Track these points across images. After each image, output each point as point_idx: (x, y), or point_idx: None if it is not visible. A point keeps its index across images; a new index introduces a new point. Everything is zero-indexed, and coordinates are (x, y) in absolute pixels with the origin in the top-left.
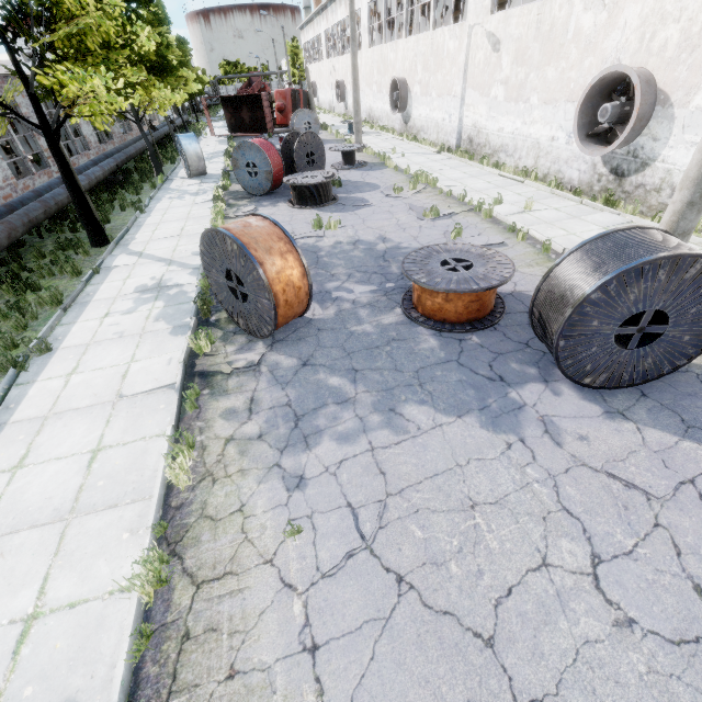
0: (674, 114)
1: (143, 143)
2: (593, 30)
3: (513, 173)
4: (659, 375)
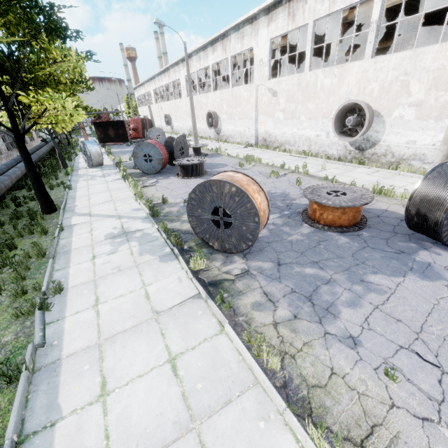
0: (384, 120)
1: (45, 149)
2: (331, 86)
3: (298, 154)
4: None
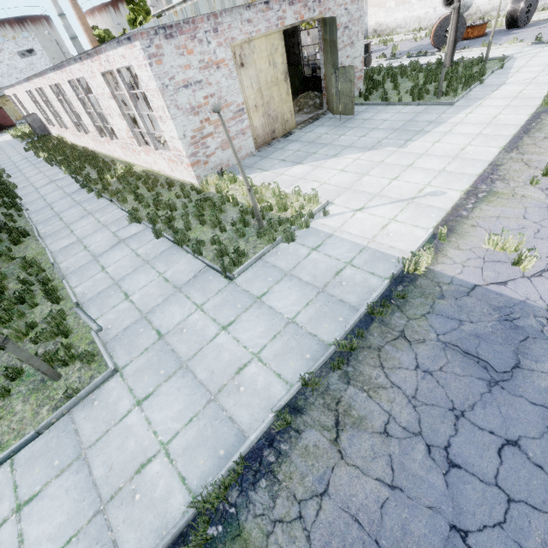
0: None
1: None
2: None
3: (412, 32)
4: (529, 22)
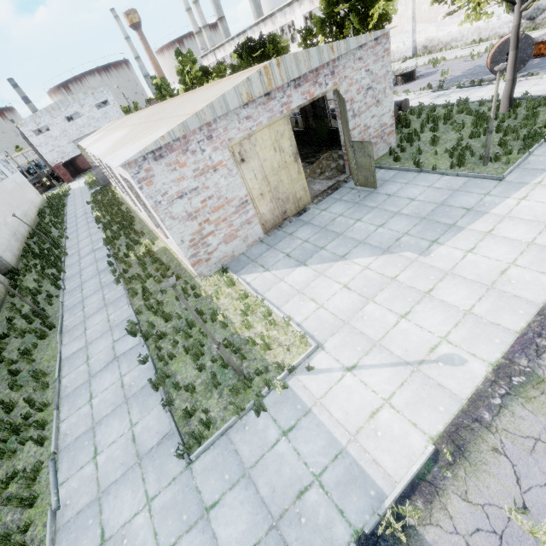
0: None
1: None
2: None
3: (470, 45)
4: None
